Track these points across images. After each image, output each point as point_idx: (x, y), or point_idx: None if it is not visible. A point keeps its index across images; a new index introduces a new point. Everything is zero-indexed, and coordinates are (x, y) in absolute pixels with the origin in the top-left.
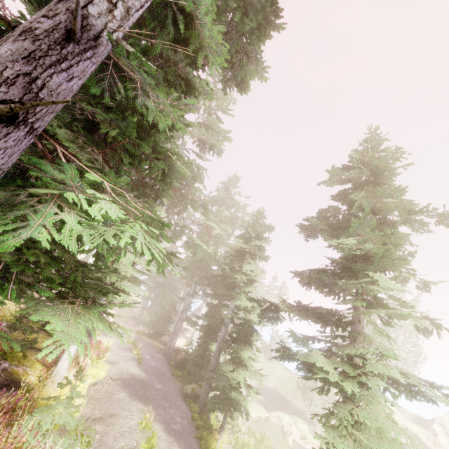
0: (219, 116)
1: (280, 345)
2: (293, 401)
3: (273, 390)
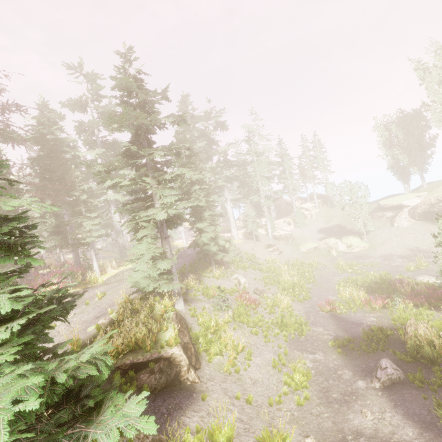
0: (100, 95)
1: (335, 190)
2: (353, 226)
3: (336, 226)
